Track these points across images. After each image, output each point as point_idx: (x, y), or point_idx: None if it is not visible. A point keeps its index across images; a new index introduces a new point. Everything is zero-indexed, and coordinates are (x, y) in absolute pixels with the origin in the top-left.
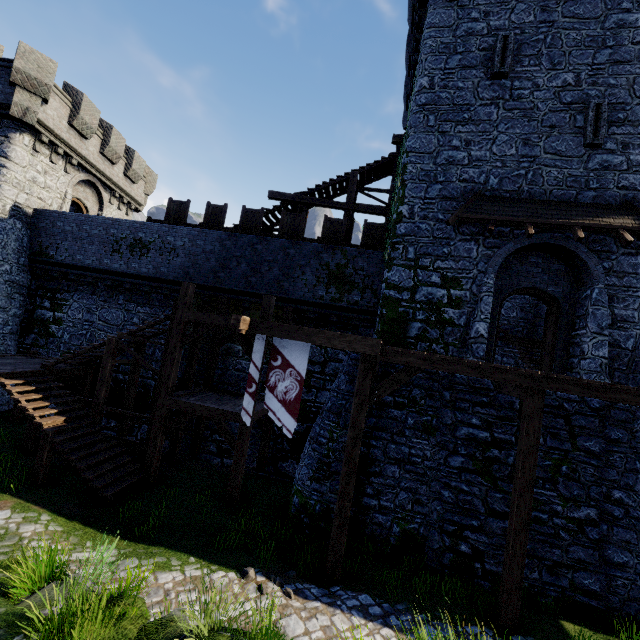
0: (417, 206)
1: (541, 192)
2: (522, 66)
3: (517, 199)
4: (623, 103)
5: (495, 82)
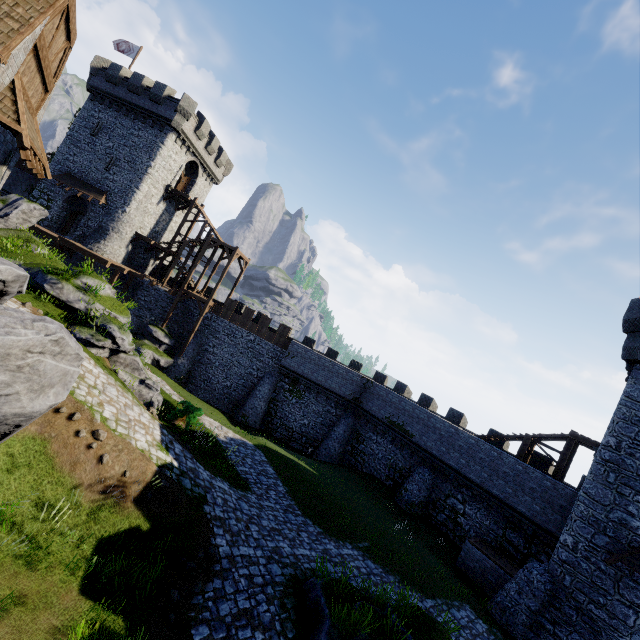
0: (51, 171)
1: (87, 180)
2: (101, 135)
3: (79, 179)
4: (121, 160)
5: (92, 137)
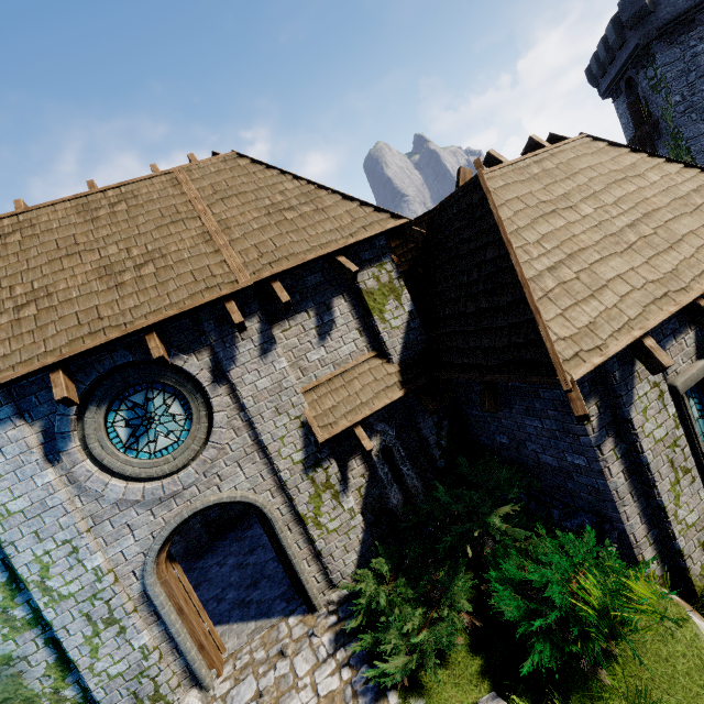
0: None
1: None
2: None
3: None
4: None
5: None
